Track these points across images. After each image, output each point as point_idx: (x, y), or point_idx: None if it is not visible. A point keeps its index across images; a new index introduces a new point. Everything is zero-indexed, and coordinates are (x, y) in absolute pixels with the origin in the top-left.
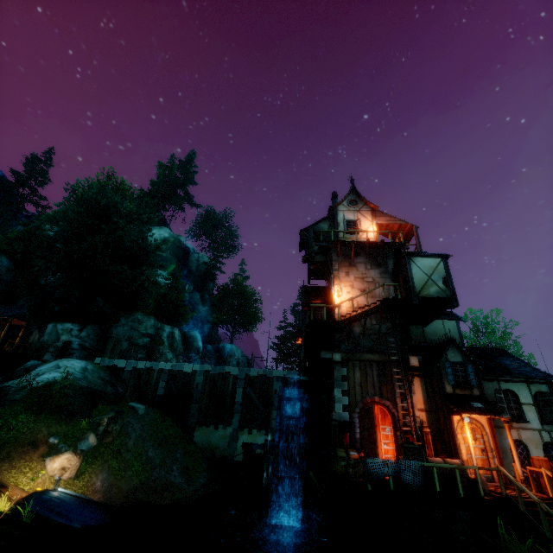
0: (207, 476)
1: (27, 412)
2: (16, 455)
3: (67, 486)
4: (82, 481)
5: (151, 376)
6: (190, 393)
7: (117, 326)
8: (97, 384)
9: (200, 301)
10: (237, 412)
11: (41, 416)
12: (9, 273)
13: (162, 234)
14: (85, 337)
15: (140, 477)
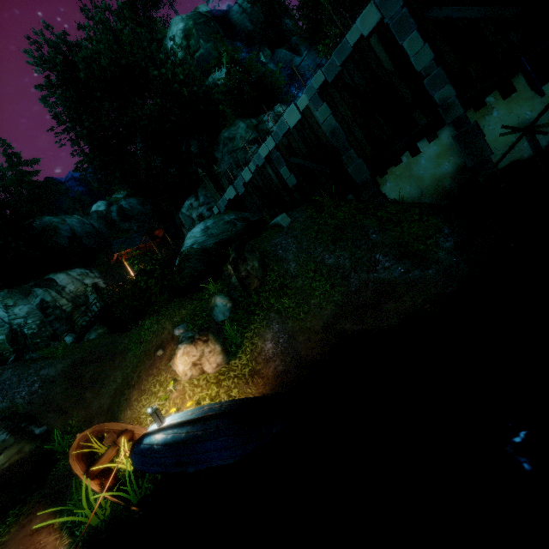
0: (455, 232)
1: (149, 316)
2: (144, 374)
3: (220, 379)
4: (244, 356)
5: (267, 176)
6: (327, 146)
7: (219, 165)
8: (225, 233)
9: (291, 54)
10: (439, 88)
11: (163, 311)
12: (145, 205)
13: (176, 32)
14: (205, 200)
15: (332, 299)
